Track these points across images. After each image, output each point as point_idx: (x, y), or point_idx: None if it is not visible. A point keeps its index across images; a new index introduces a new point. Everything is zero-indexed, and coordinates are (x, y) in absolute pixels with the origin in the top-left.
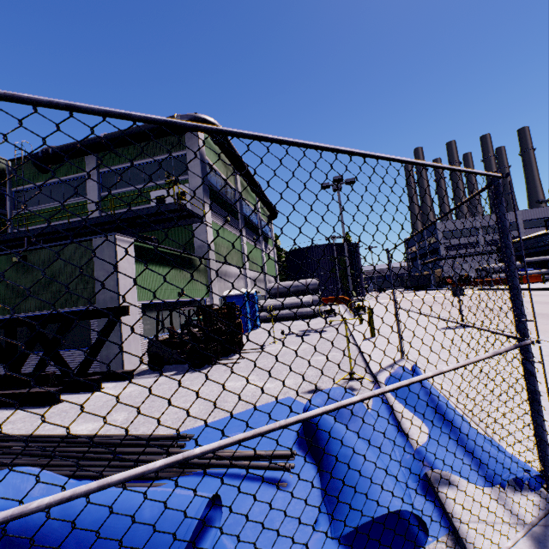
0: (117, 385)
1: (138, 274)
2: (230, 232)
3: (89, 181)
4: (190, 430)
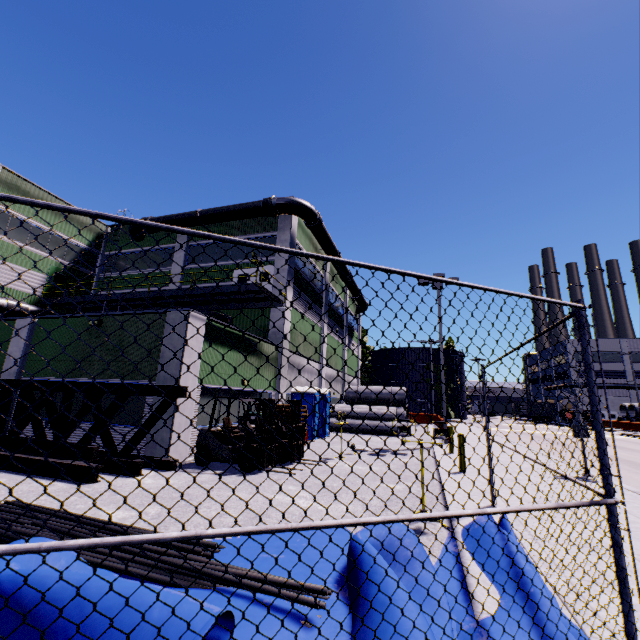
0: (157, 474)
1: (204, 353)
2: (310, 320)
3: (177, 252)
4: (221, 540)
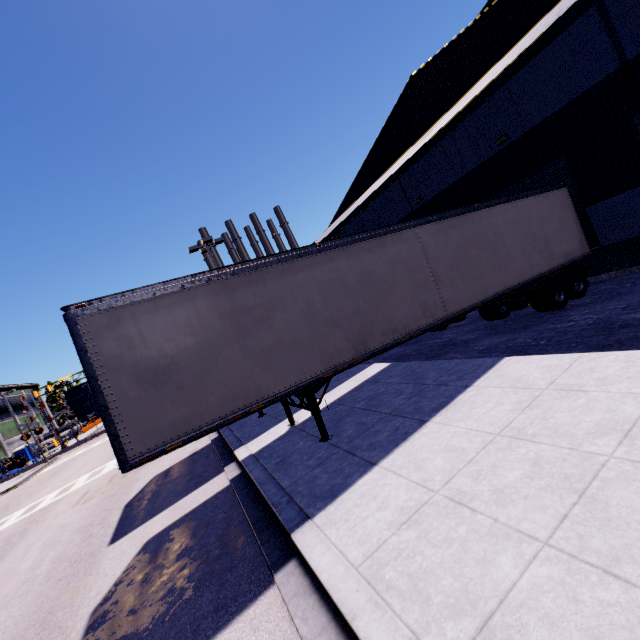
0: None
1: None
2: (7, 422)
3: None
4: None
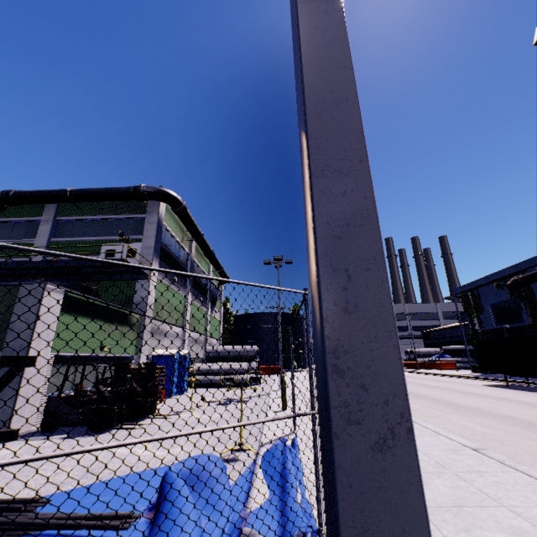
0: None
1: (60, 323)
2: (175, 291)
3: (43, 226)
4: (49, 495)
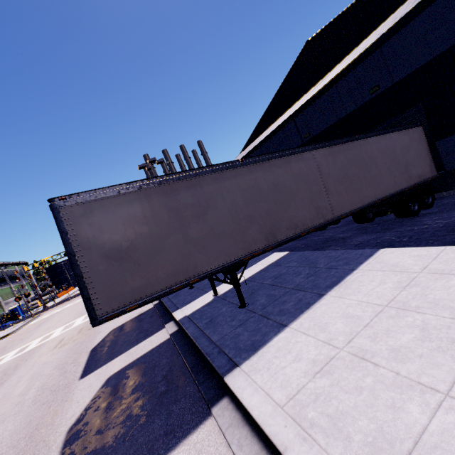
0: None
1: None
2: (5, 288)
3: None
4: None
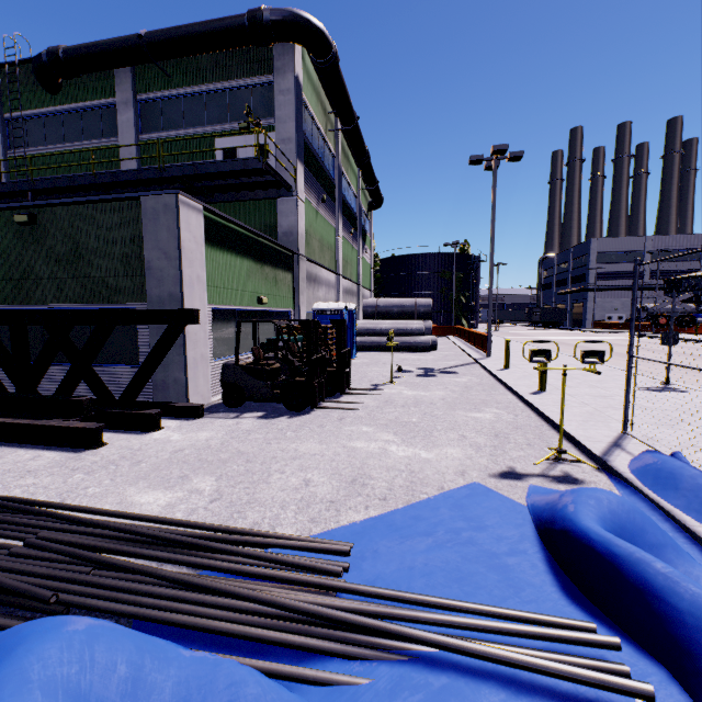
0: (182, 425)
1: (207, 262)
2: (324, 218)
3: (121, 113)
4: (338, 531)
